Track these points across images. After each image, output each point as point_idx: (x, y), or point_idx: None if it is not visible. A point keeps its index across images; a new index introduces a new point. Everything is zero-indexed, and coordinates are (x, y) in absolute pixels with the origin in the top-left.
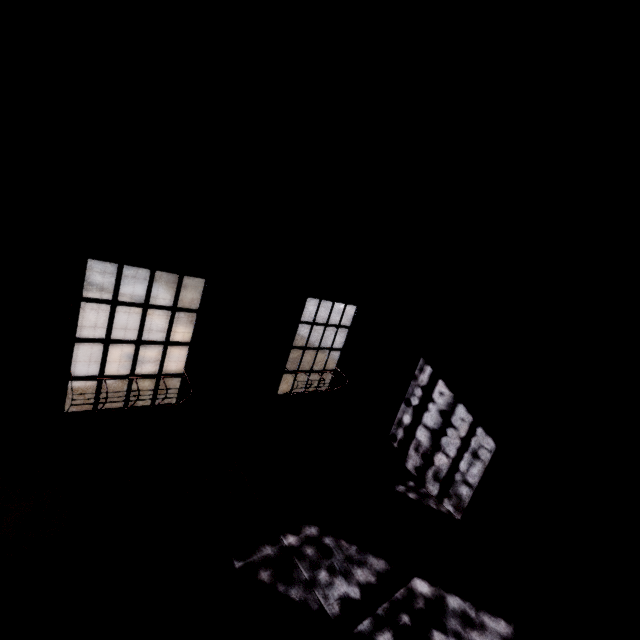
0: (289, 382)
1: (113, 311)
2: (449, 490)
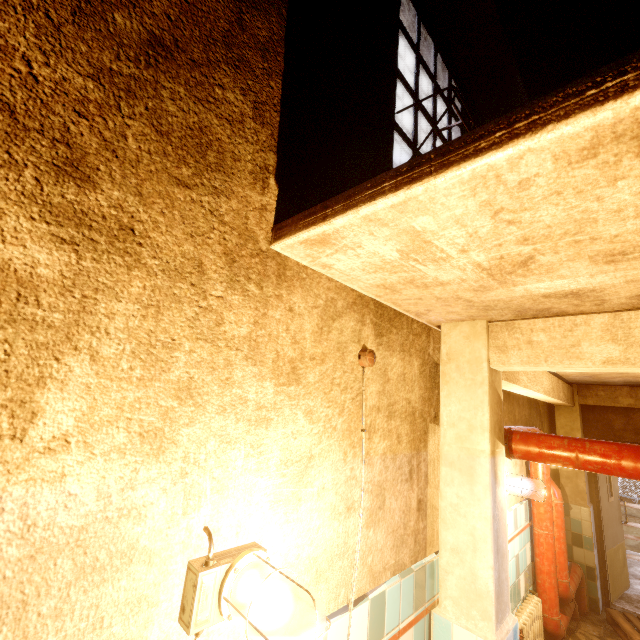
0: None
1: (419, 62)
2: None
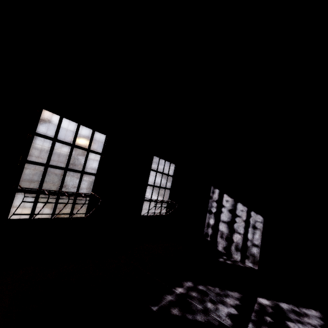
0: (145, 209)
1: (53, 145)
2: (246, 253)
